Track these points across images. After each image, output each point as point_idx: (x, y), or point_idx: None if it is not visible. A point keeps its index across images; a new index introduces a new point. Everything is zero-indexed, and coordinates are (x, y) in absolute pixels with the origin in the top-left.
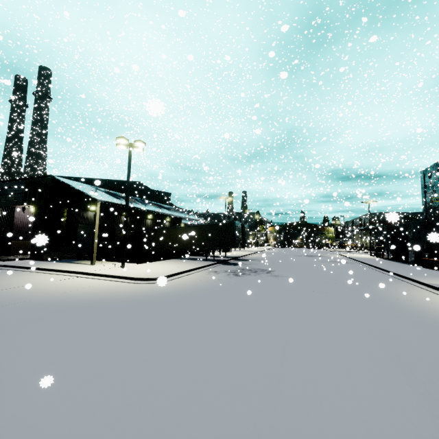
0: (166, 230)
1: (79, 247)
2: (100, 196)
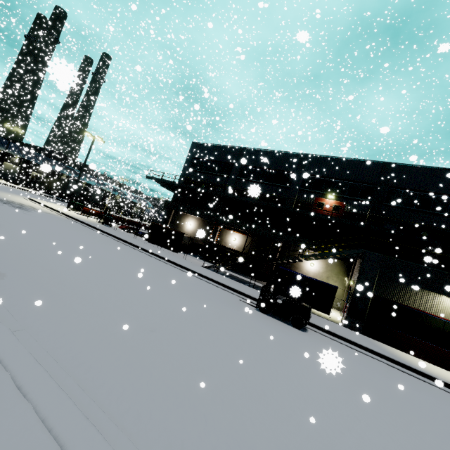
0: (48, 178)
1: (2, 173)
2: (7, 149)
